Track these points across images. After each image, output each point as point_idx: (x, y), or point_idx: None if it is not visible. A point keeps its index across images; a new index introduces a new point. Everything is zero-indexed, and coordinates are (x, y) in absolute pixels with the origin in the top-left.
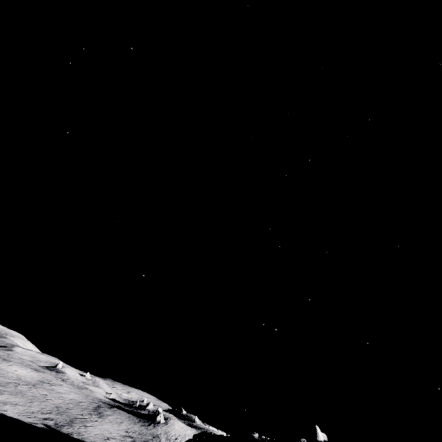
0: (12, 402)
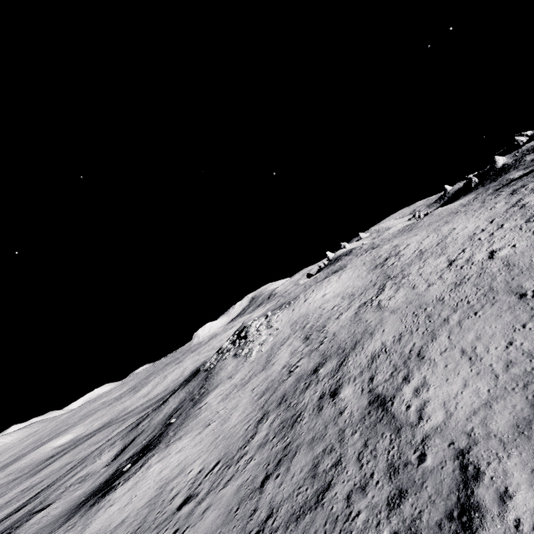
0: (532, 358)
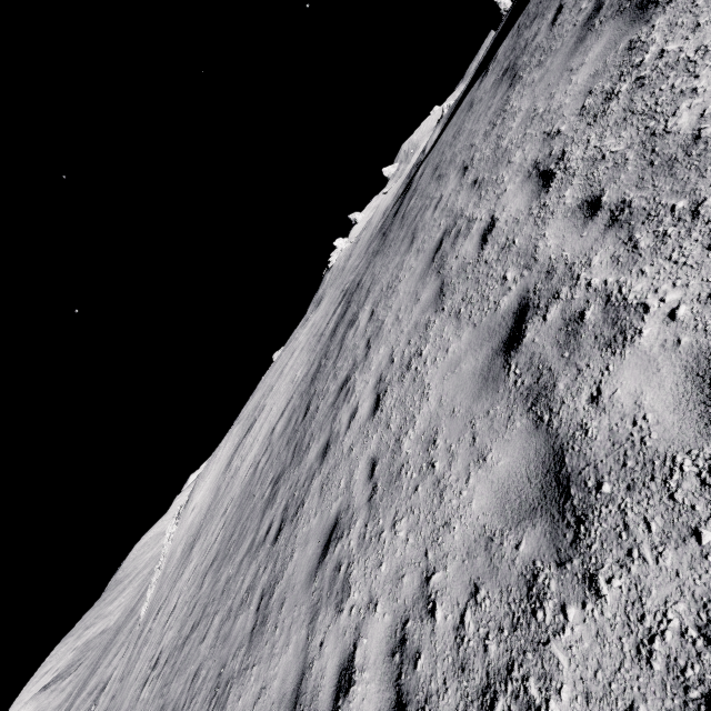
0: None
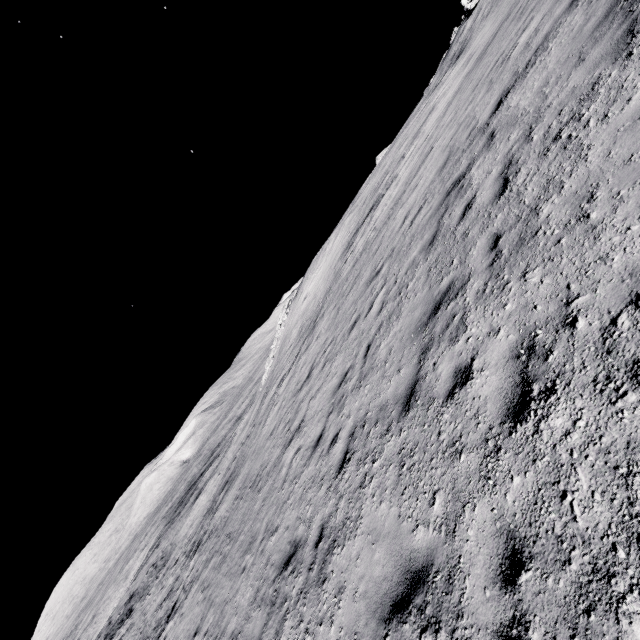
0: None
